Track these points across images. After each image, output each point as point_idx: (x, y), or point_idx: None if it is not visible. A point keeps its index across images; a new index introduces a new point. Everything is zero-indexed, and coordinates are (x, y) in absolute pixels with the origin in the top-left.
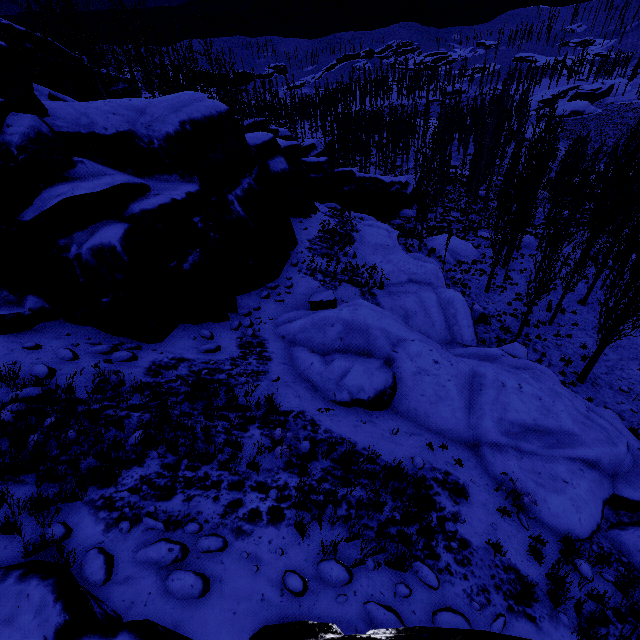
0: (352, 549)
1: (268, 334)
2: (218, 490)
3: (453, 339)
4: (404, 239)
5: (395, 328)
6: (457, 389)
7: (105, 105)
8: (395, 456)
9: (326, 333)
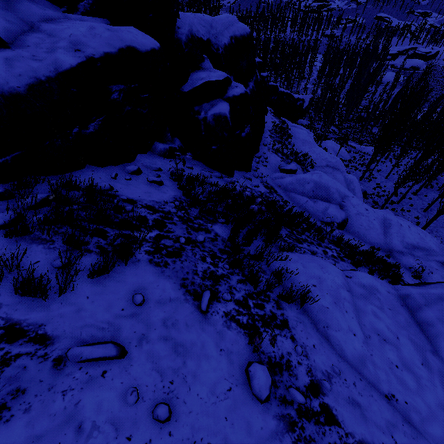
0: (374, 275)
1: (271, 183)
2: (315, 245)
3: None
4: None
5: (343, 189)
6: (378, 224)
7: (194, 17)
8: (362, 249)
9: (304, 187)
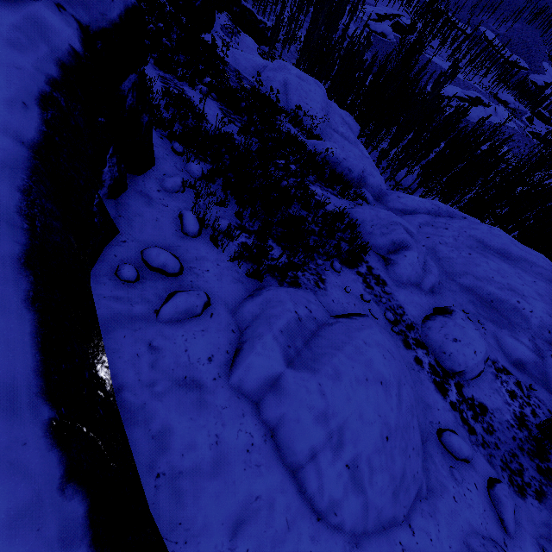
0: None
1: None
2: None
3: None
4: None
5: None
6: None
7: None
8: None
9: None
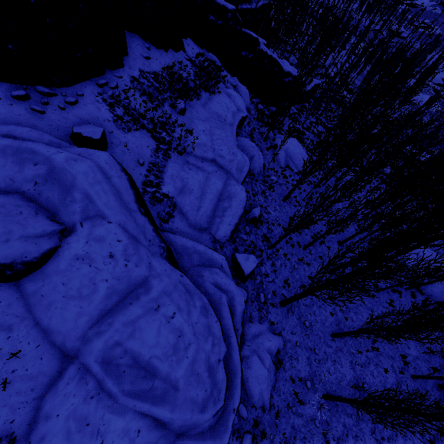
0: None
1: None
2: None
3: (209, 228)
4: (260, 125)
5: (102, 201)
6: (106, 293)
7: None
8: None
9: (23, 169)
